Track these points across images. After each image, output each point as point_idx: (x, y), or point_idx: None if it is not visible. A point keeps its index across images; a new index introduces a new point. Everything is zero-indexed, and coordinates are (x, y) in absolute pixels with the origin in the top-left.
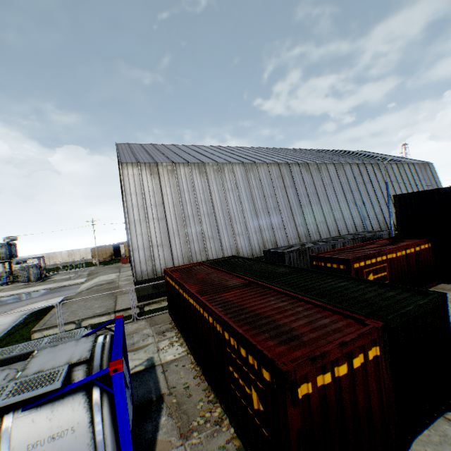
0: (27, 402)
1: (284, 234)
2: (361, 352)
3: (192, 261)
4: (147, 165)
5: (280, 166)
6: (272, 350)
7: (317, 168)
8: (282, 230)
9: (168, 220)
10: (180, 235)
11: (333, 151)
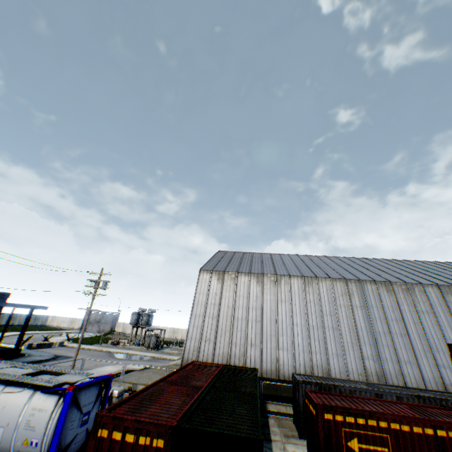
0: (44, 388)
1: (342, 363)
2: (149, 435)
3: (230, 363)
4: (217, 273)
5: (347, 283)
6: (117, 409)
7: (406, 288)
8: (340, 357)
9: (220, 319)
10: (225, 335)
11: None
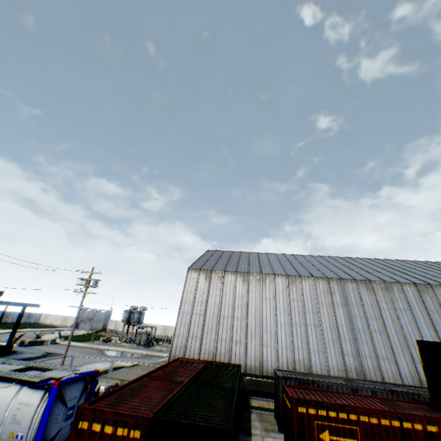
0: (31, 384)
1: (323, 359)
2: (127, 426)
3: (215, 359)
4: (205, 272)
5: (329, 281)
6: (98, 403)
7: (384, 287)
8: (321, 353)
9: (207, 316)
10: (211, 332)
11: None
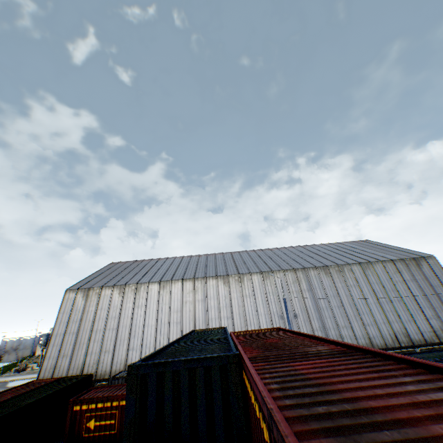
0: None
1: None
2: None
3: (83, 372)
4: (83, 290)
5: (195, 281)
6: None
7: (238, 279)
8: None
9: (80, 333)
10: (83, 347)
11: (312, 248)
